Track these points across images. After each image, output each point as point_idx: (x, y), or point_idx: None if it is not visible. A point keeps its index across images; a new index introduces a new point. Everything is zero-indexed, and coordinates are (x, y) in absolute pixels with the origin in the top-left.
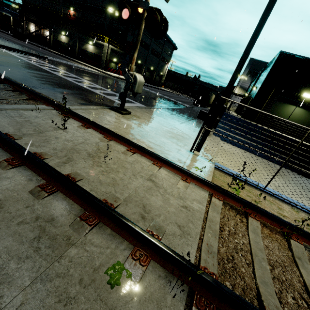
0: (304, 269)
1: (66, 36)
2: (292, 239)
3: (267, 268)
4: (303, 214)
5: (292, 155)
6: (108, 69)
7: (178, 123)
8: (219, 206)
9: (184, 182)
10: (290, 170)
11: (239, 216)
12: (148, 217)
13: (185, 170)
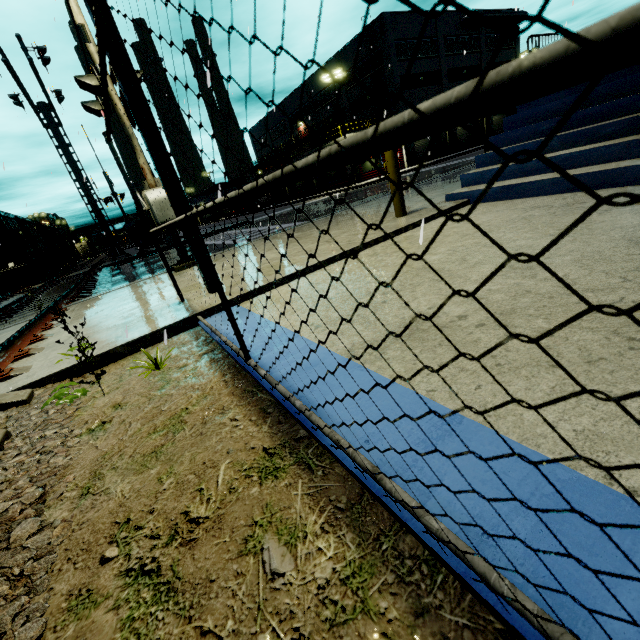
0: None
1: None
2: None
3: None
4: (283, 494)
5: None
6: (365, 176)
7: (340, 223)
8: None
9: None
10: None
11: None
12: None
13: None
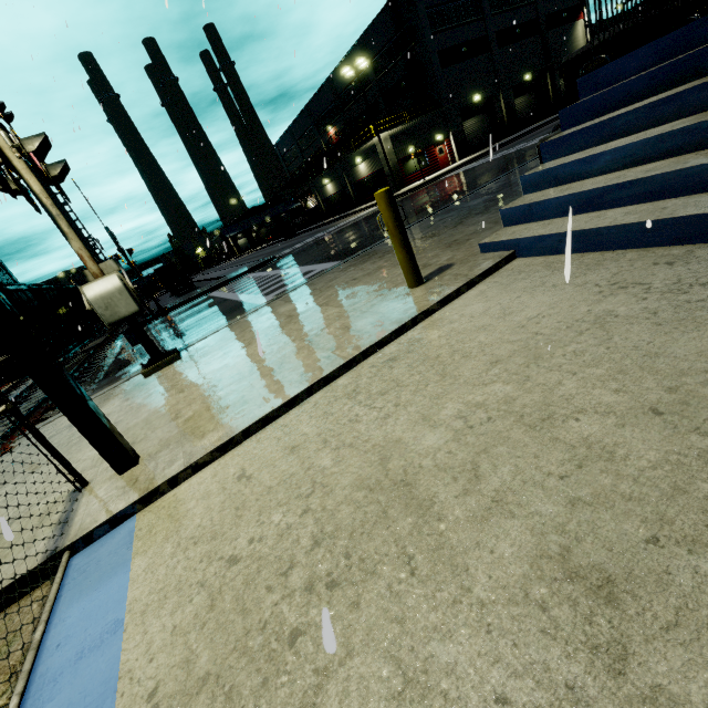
0: None
1: (330, 181)
2: None
3: None
4: None
5: None
6: (408, 180)
7: (344, 289)
8: None
9: None
10: None
11: None
12: None
13: None
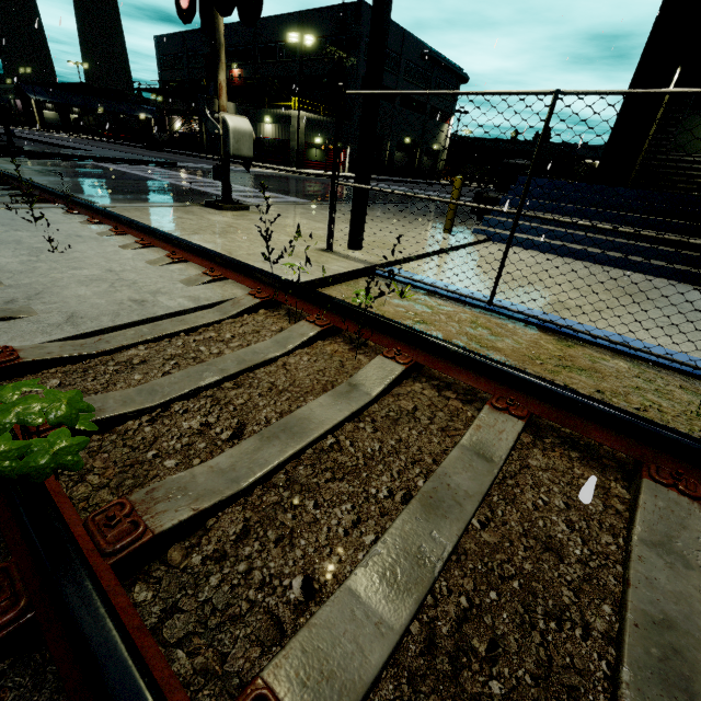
0: (338, 397)
1: None
2: (383, 355)
3: (205, 379)
4: (585, 351)
5: None
6: (307, 164)
7: (381, 219)
8: (241, 305)
9: (204, 276)
10: None
11: (286, 325)
12: (22, 303)
13: (215, 255)
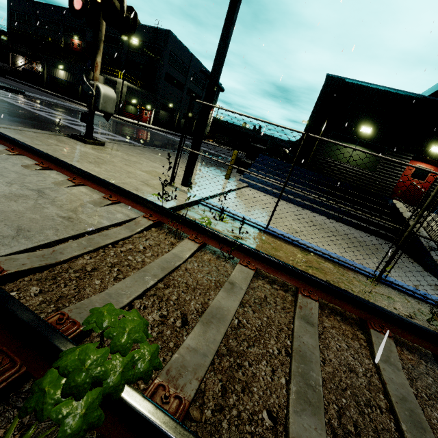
0: (228, 292)
1: (65, 70)
2: (240, 264)
3: (148, 283)
4: (313, 258)
5: (346, 204)
6: (125, 114)
7: None
8: (142, 225)
9: (105, 199)
10: (341, 223)
11: (173, 240)
12: None
13: (112, 185)
